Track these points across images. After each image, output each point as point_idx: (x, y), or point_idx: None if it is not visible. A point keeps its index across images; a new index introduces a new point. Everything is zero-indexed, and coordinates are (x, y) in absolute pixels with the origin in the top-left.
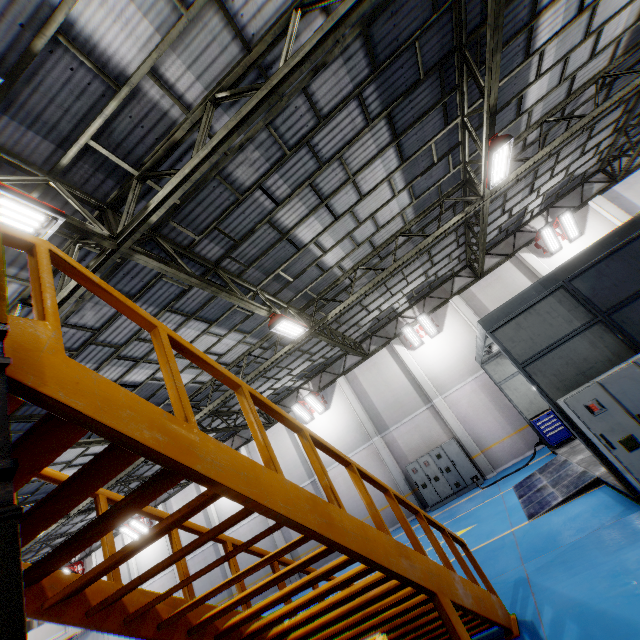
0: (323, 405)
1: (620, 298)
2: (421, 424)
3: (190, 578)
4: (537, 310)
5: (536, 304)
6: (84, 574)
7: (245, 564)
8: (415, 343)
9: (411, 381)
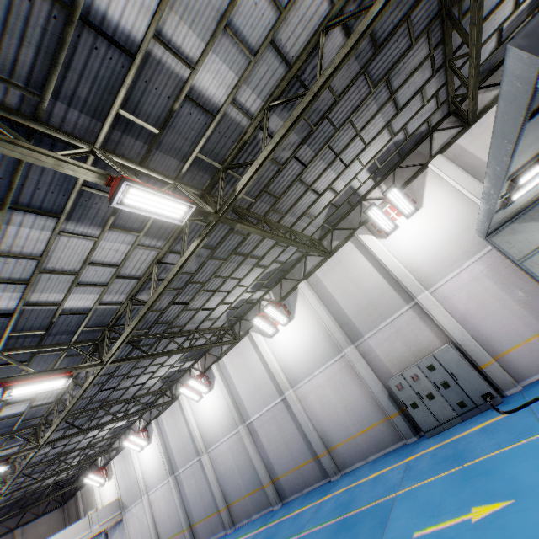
0: (285, 316)
1: None
2: (403, 328)
3: None
4: None
5: None
6: None
7: (228, 481)
8: (386, 228)
9: (385, 276)
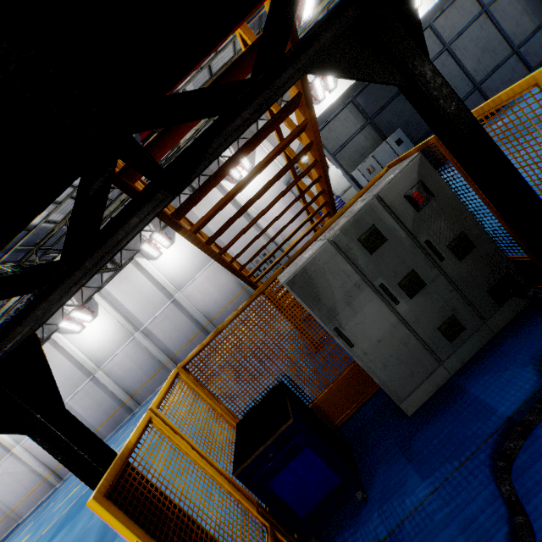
0: (169, 240)
1: (378, 108)
2: (249, 237)
3: (262, 212)
4: (339, 118)
5: (338, 114)
6: (221, 199)
7: (129, 379)
8: (236, 177)
9: (237, 208)
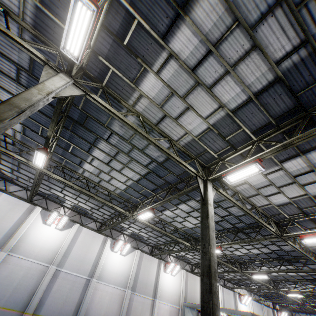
0: (126, 253)
1: None
2: (145, 303)
3: None
4: None
5: None
6: None
7: None
8: (168, 270)
9: (155, 282)
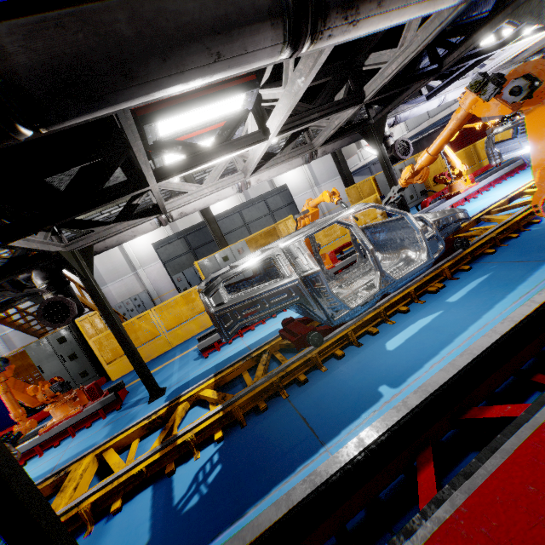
0: None
1: (199, 245)
2: (128, 283)
3: None
4: (174, 244)
5: (174, 241)
6: (18, 311)
7: None
8: None
9: (126, 258)
